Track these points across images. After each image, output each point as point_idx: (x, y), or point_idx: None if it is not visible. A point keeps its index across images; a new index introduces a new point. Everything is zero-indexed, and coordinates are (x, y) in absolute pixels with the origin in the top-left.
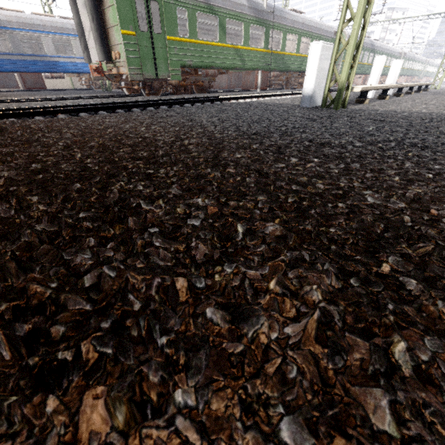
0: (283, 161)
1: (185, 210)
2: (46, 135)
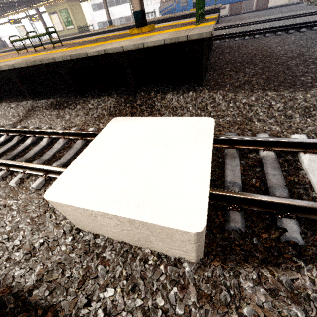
0: (306, 66)
1: (253, 72)
2: (242, 48)
